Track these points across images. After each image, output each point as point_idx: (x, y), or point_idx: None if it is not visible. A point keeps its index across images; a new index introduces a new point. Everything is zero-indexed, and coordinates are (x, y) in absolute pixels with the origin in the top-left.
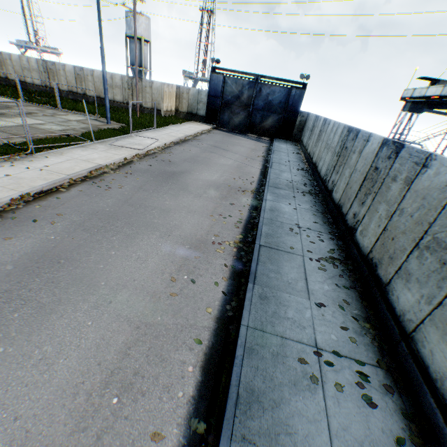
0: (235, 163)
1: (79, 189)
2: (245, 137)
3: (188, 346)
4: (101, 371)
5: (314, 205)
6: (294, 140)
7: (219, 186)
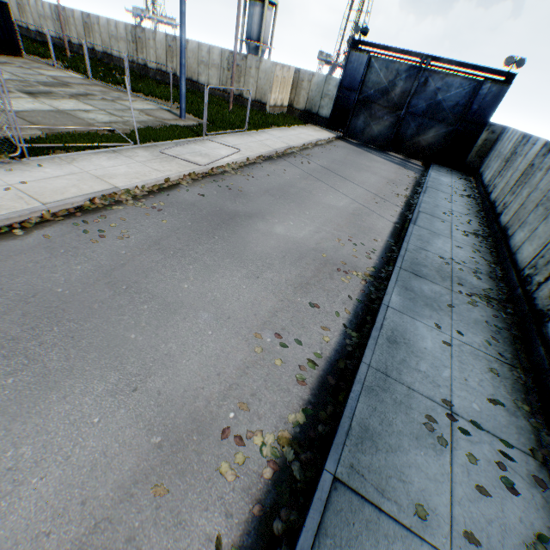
0: (352, 204)
1: (46, 234)
2: (383, 157)
3: None
4: None
5: (494, 338)
6: (465, 171)
7: (304, 255)
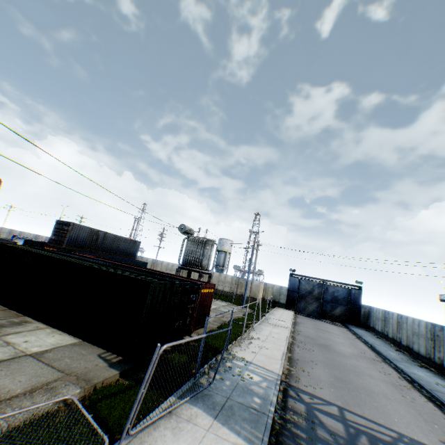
0: (346, 341)
1: (298, 349)
2: (324, 321)
3: (442, 418)
4: (418, 417)
5: (434, 374)
6: (362, 326)
7: (360, 356)
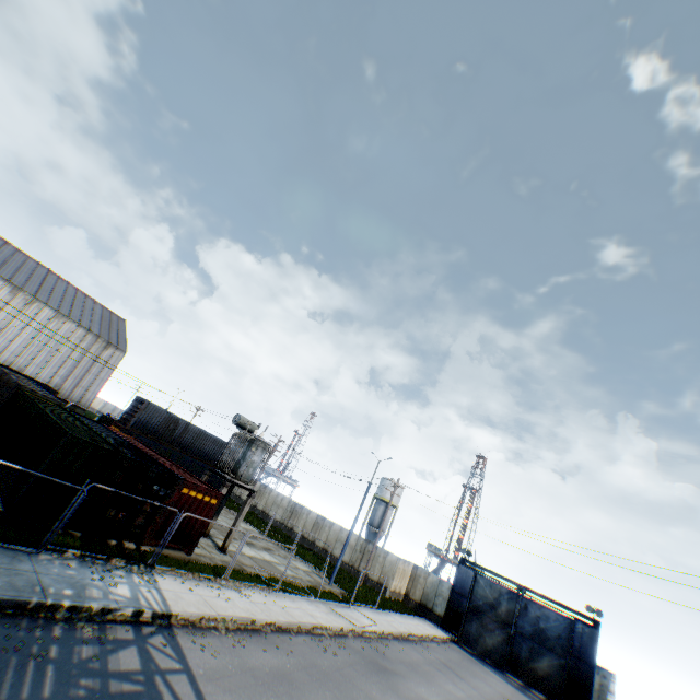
0: (468, 697)
1: (304, 637)
2: (500, 673)
3: None
4: None
5: None
6: None
7: None
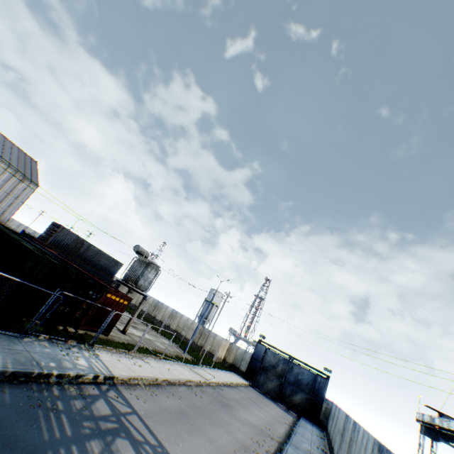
0: (267, 417)
1: (183, 388)
2: (275, 403)
3: None
4: None
5: None
6: (321, 425)
7: (255, 425)
